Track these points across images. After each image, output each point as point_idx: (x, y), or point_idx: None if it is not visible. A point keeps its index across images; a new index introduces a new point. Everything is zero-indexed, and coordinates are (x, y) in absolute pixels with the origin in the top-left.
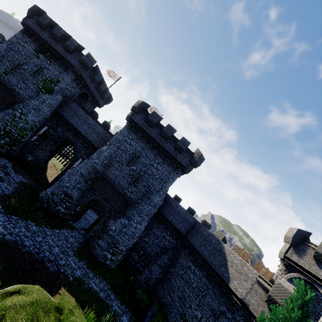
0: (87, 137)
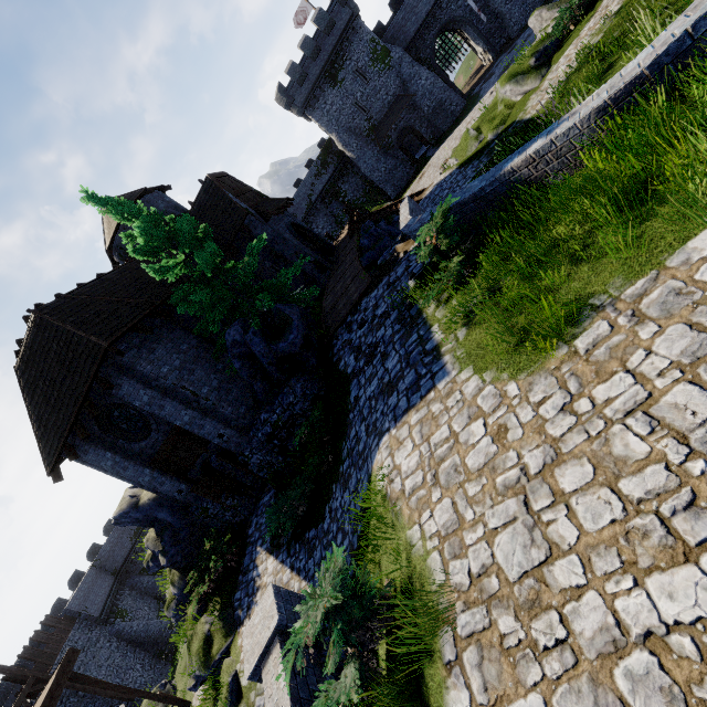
0: (435, 1)
